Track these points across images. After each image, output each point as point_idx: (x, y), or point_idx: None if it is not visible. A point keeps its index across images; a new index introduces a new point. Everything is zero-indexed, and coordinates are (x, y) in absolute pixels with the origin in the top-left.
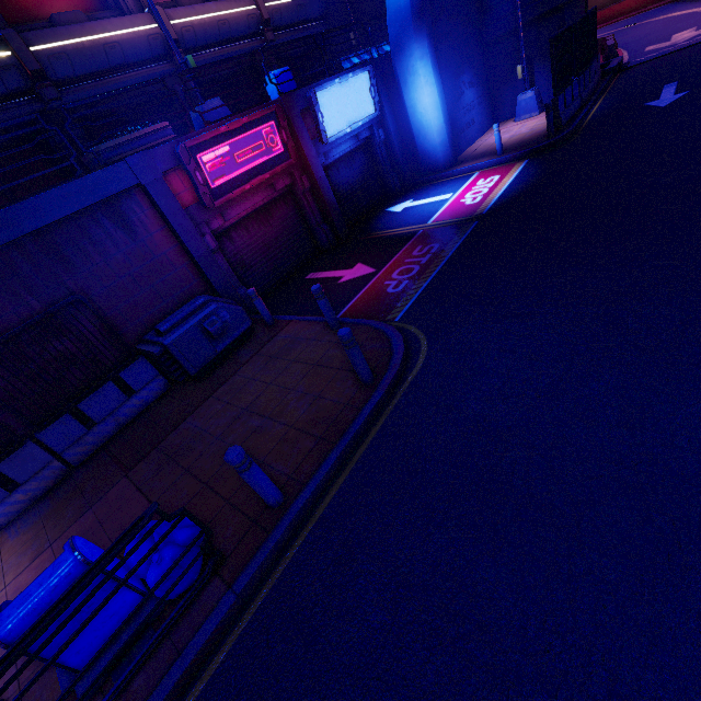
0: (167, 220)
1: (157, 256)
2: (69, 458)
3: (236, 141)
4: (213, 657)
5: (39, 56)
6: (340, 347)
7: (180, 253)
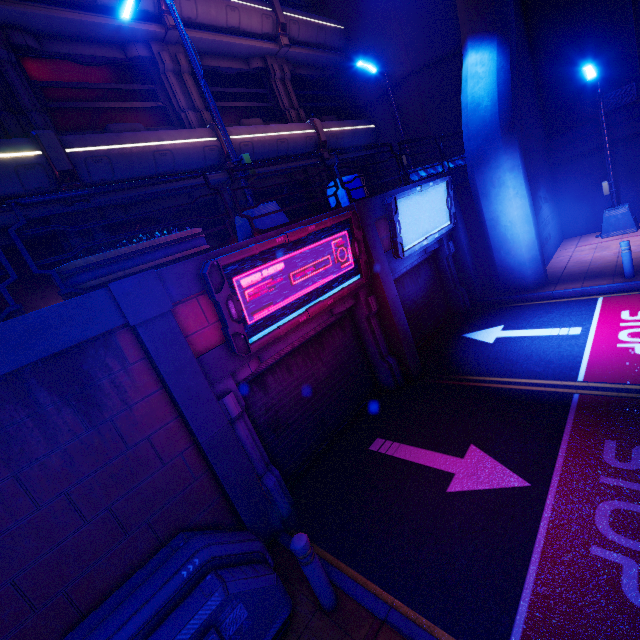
0: (163, 381)
1: (131, 446)
2: None
3: (294, 256)
4: None
5: (75, 157)
6: None
7: (177, 432)
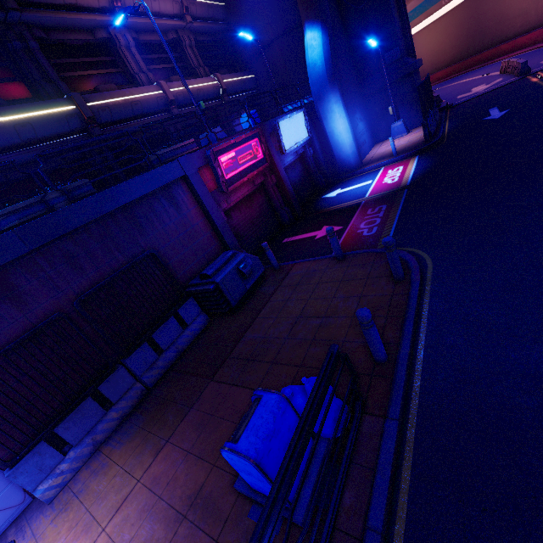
0: (200, 200)
1: (193, 226)
2: (147, 380)
3: (238, 150)
4: (400, 471)
5: (92, 108)
6: (355, 267)
7: (206, 224)
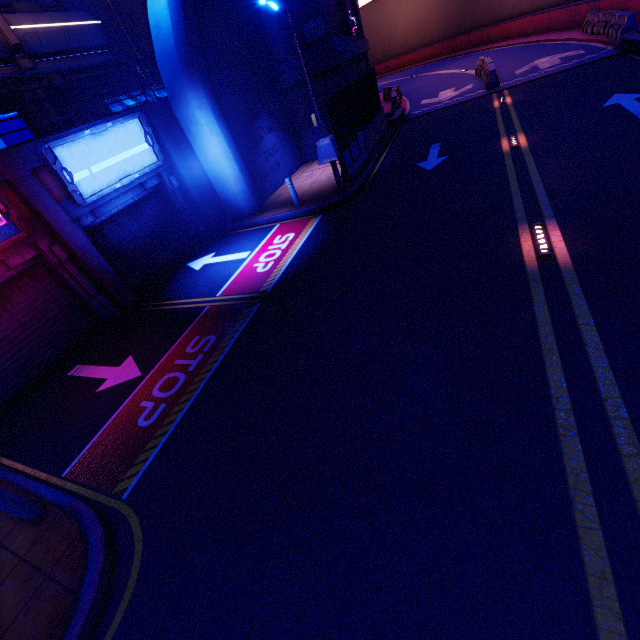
0: None
1: None
2: None
3: None
4: None
5: None
6: (20, 576)
7: None
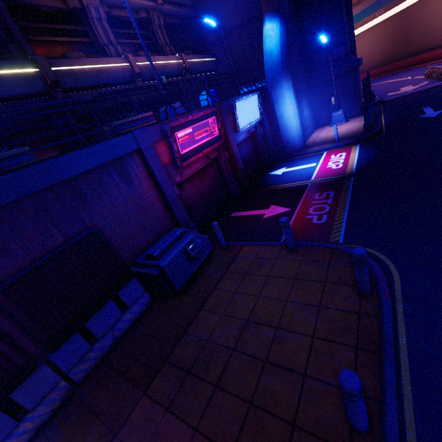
0: (153, 174)
1: (144, 200)
2: (74, 376)
3: (195, 126)
4: None
5: (57, 73)
6: (309, 264)
7: (158, 198)
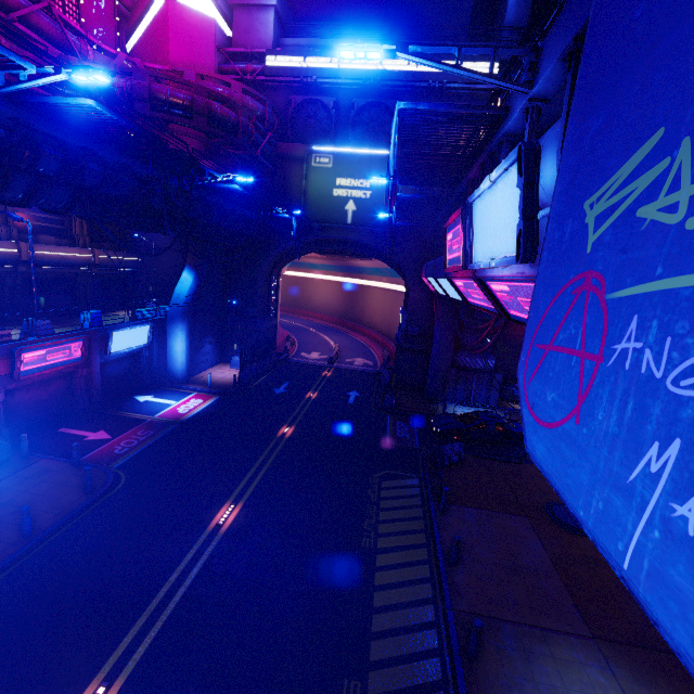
0: None
1: None
2: None
3: (52, 349)
4: None
5: None
6: (77, 477)
7: None
